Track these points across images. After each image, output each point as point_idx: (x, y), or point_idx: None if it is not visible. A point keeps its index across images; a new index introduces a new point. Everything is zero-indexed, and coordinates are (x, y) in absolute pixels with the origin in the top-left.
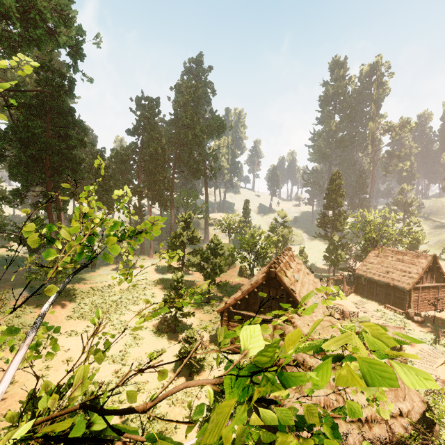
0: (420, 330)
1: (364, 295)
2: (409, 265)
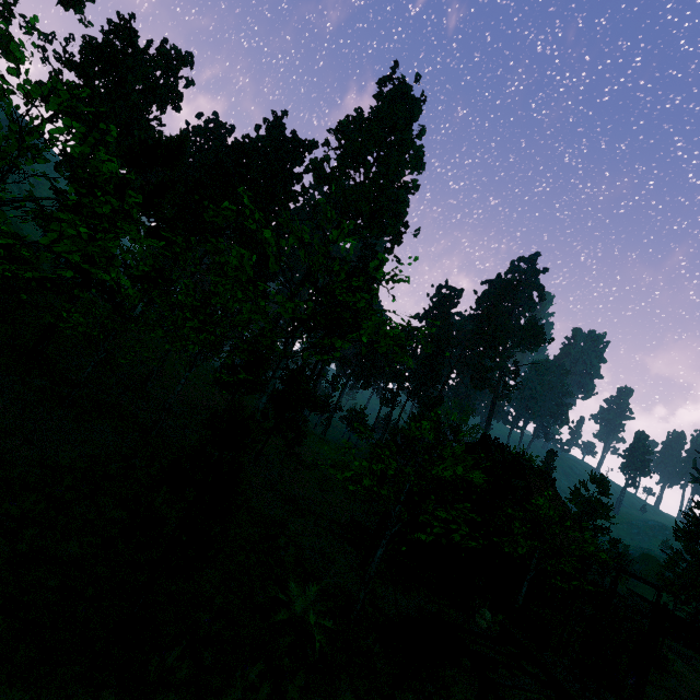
0: None
1: None
2: None
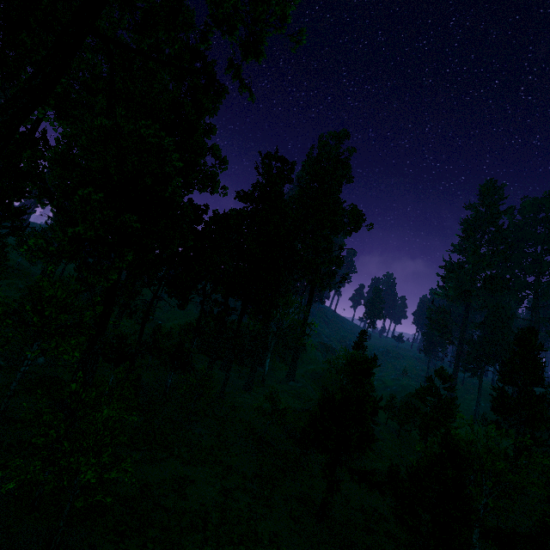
0: None
1: None
2: None
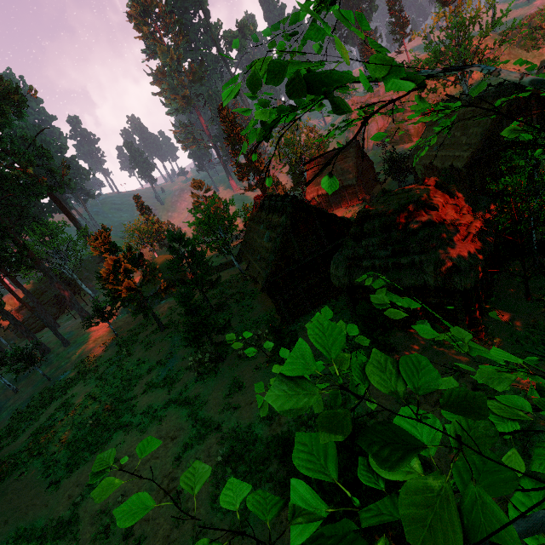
0: None
1: None
2: (344, 161)
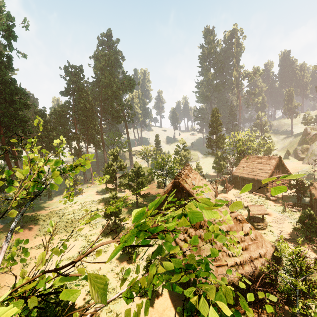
0: (274, 205)
1: (240, 188)
2: (265, 165)
